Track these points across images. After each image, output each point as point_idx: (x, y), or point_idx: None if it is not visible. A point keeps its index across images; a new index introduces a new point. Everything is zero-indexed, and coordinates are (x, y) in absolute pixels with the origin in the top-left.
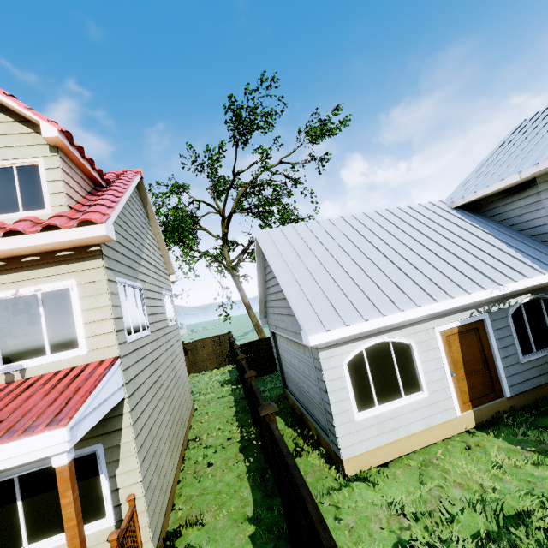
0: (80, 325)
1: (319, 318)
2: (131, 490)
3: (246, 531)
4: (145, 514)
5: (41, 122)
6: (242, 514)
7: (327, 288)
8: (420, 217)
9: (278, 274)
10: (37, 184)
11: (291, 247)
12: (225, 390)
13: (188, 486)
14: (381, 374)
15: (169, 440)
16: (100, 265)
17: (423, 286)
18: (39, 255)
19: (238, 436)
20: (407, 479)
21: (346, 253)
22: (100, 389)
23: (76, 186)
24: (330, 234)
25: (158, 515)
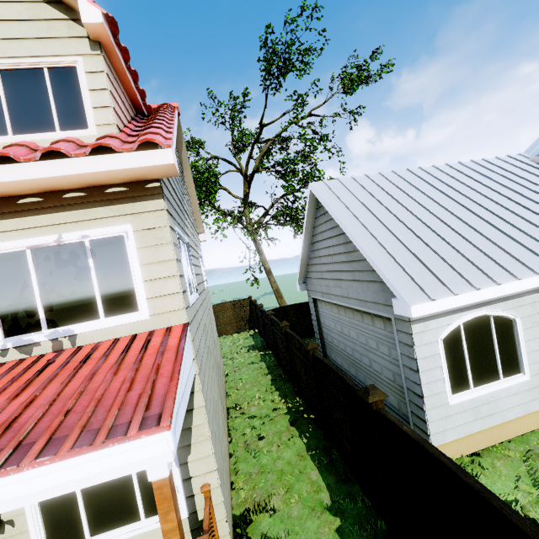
0: (140, 283)
1: (419, 284)
2: (205, 479)
3: (329, 523)
4: (221, 505)
5: (79, 0)
6: (318, 501)
7: (416, 249)
8: (502, 172)
9: (351, 231)
10: (75, 94)
11: (358, 201)
12: (253, 355)
13: (243, 462)
14: (478, 353)
15: (221, 413)
16: (161, 207)
17: (536, 250)
18: (84, 191)
19: (283, 407)
20: (511, 473)
21: (426, 209)
22: (182, 366)
23: (121, 104)
24: (401, 187)
25: (228, 501)
